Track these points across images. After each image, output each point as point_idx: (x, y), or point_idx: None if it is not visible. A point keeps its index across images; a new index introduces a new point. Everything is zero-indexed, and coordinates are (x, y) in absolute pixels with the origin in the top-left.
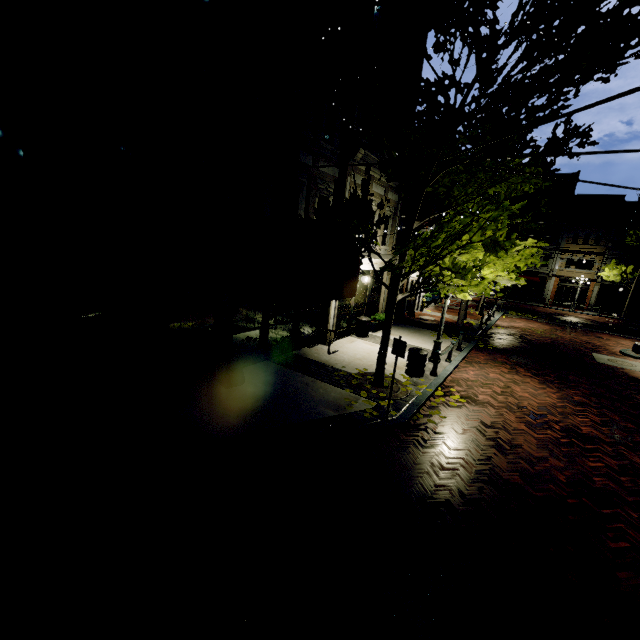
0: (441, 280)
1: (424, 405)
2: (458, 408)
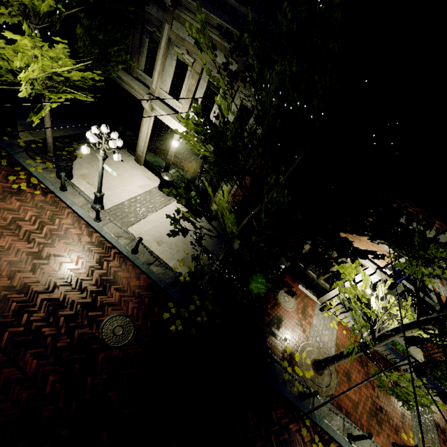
0: (19, 82)
1: (18, 163)
2: (4, 177)
